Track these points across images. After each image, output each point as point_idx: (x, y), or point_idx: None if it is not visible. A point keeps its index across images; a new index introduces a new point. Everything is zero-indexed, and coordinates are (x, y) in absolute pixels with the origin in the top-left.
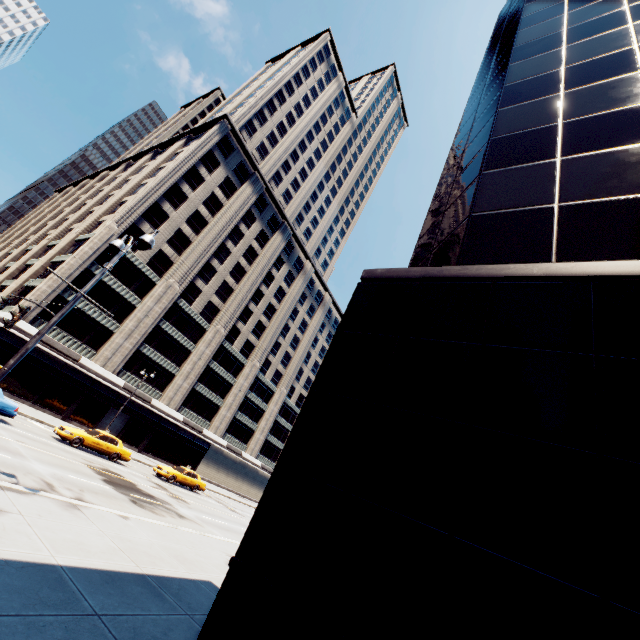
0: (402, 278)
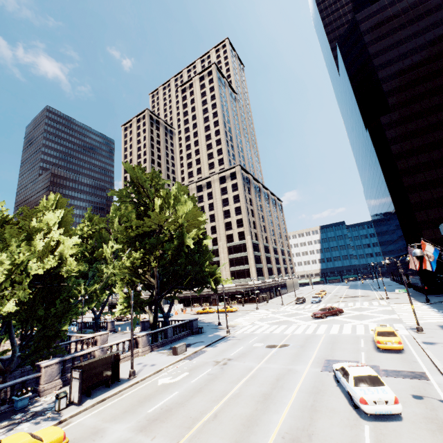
0: None
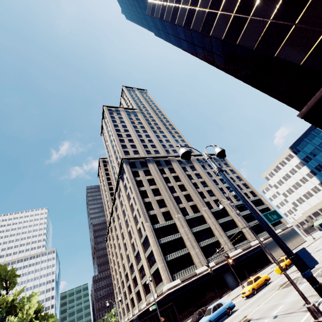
0: (318, 101)
